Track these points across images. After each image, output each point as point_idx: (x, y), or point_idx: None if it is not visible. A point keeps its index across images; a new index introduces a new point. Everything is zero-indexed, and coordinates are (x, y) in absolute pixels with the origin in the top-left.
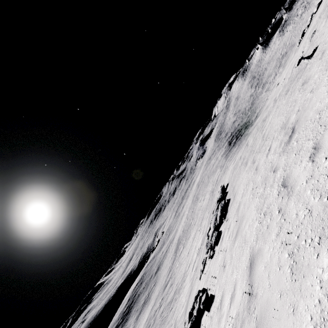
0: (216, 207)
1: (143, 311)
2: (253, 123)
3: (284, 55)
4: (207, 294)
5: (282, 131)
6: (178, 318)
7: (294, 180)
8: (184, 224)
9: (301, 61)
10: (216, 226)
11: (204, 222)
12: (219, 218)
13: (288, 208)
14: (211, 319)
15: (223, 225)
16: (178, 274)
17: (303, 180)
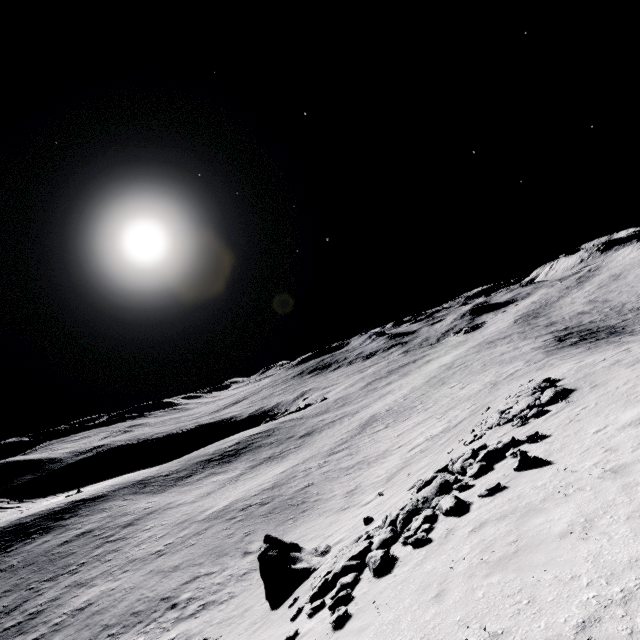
0: (531, 393)
1: (266, 464)
2: (639, 334)
3: None
4: (538, 432)
5: None
6: (365, 483)
7: None
8: (393, 403)
9: None
10: (533, 406)
11: (455, 412)
12: (549, 398)
13: None
14: (549, 442)
15: (555, 406)
16: (369, 449)
17: None
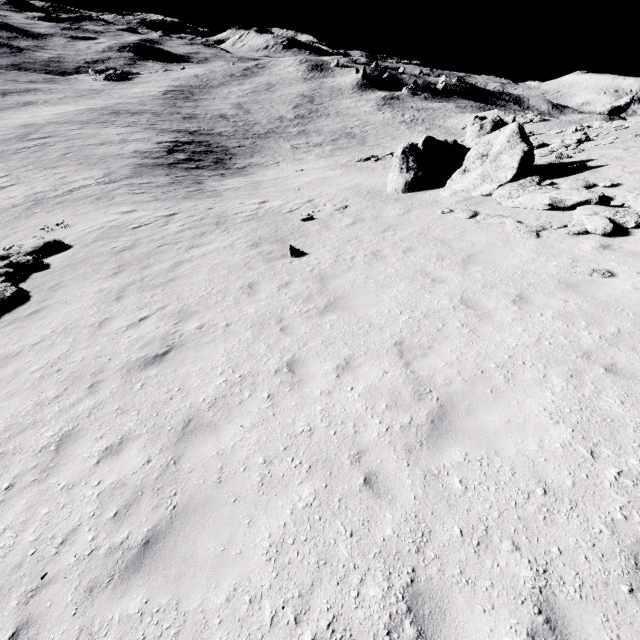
0: None
1: None
2: (227, 177)
3: (351, 136)
4: None
5: (173, 321)
6: None
7: (69, 457)
8: None
9: (305, 224)
10: None
11: None
12: None
13: (16, 501)
14: None
15: None
16: None
17: (68, 477)
